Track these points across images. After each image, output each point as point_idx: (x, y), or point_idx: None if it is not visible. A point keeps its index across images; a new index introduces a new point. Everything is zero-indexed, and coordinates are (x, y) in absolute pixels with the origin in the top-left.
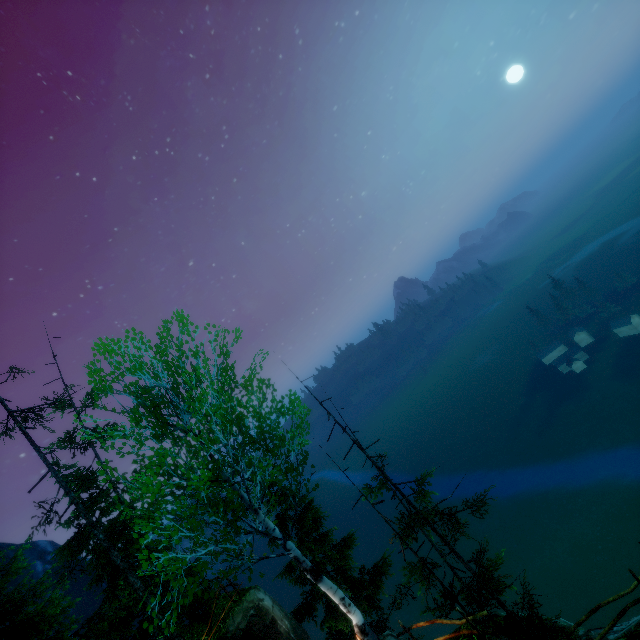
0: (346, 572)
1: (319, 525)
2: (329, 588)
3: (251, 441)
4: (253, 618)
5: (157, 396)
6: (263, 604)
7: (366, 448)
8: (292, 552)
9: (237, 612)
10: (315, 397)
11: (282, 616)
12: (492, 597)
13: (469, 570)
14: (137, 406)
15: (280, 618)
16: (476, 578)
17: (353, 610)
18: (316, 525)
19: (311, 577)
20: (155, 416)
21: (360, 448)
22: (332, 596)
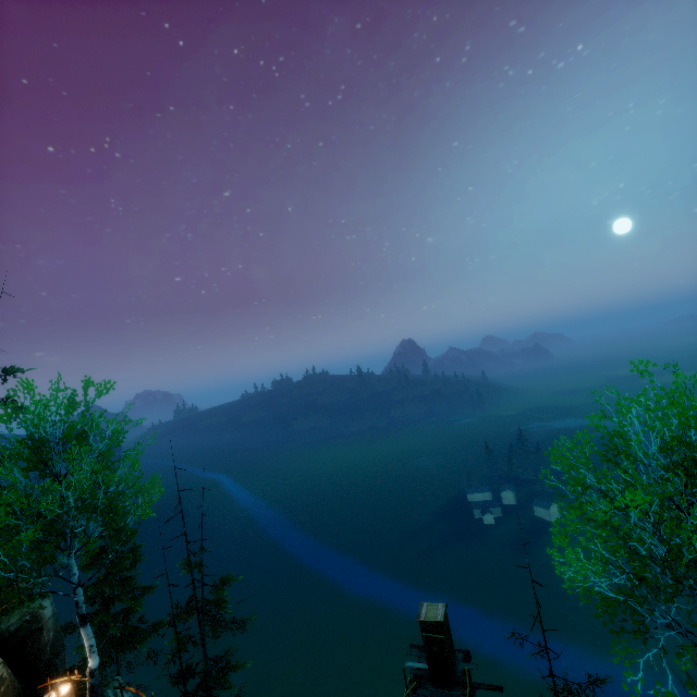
0: (131, 613)
1: (133, 567)
2: (87, 634)
3: (99, 503)
4: (26, 620)
5: (45, 442)
6: (42, 612)
7: (191, 542)
8: (77, 597)
9: (17, 610)
10: (178, 485)
11: (52, 627)
12: (209, 690)
13: (205, 664)
14: (27, 439)
15: (48, 629)
16: (207, 672)
17: (94, 657)
18: (131, 566)
19: (79, 621)
20: (35, 454)
21: (186, 540)
22: (85, 640)
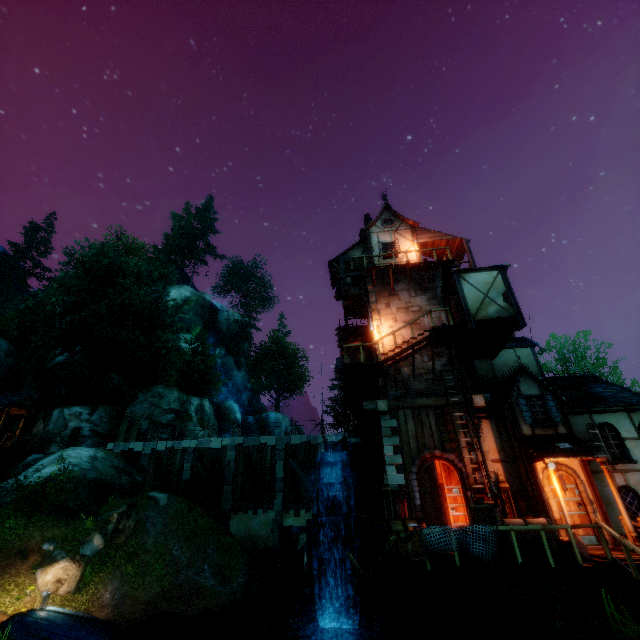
0: None
1: None
2: None
3: None
4: None
5: (566, 358)
6: None
7: None
8: None
9: None
10: None
11: None
12: None
13: None
14: (558, 359)
15: None
16: None
17: None
18: None
19: None
20: (563, 364)
21: None
22: None
